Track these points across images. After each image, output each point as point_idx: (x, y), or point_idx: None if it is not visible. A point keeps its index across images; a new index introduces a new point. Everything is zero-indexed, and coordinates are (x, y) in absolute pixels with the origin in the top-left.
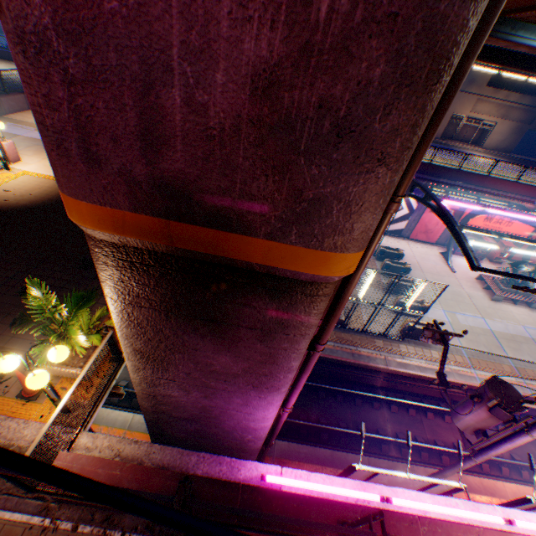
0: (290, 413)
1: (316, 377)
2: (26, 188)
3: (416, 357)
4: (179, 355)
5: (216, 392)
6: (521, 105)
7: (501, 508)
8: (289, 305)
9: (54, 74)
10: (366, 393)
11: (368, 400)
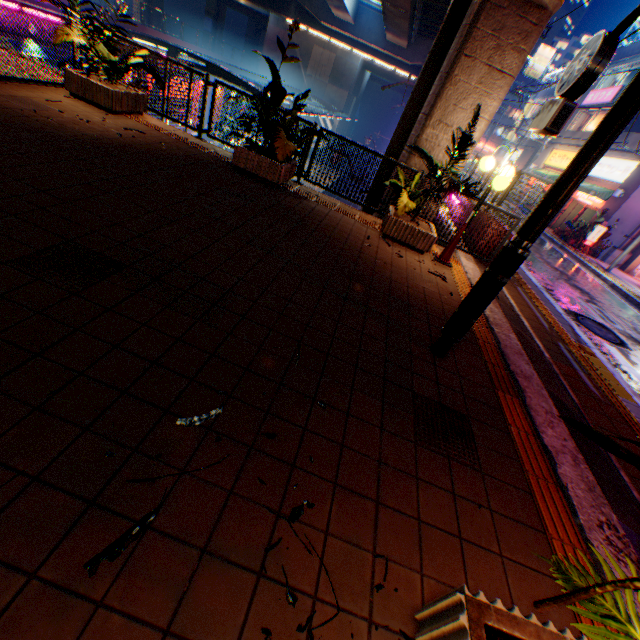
0: None
1: None
2: None
3: None
4: None
5: None
6: None
7: None
8: None
9: None
10: None
11: None
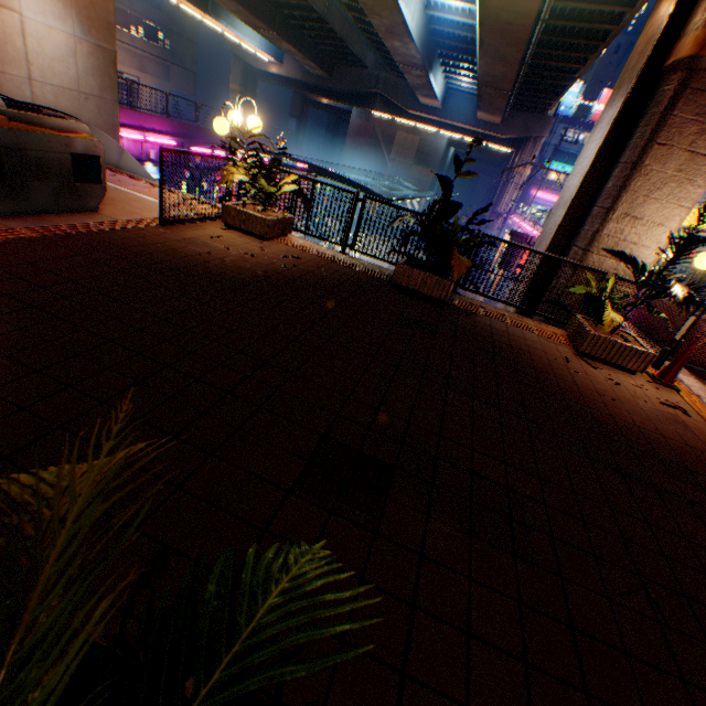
0: None
1: None
2: None
3: None
4: None
5: None
6: (152, 55)
7: None
8: None
9: None
10: None
11: None
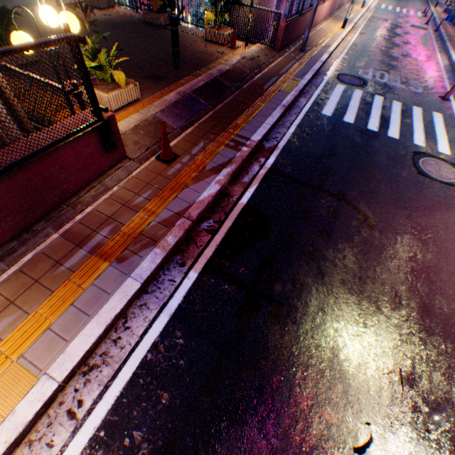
0: None
1: None
2: None
3: None
4: None
5: None
6: None
7: None
8: None
9: None
10: None
11: None
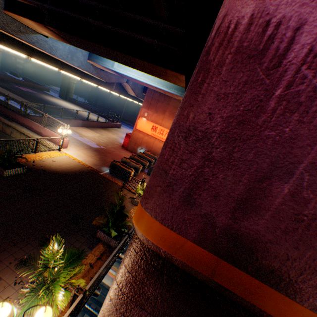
0: None
1: None
2: (63, 162)
3: None
4: None
5: None
6: None
7: None
8: None
9: (198, 151)
10: None
11: None
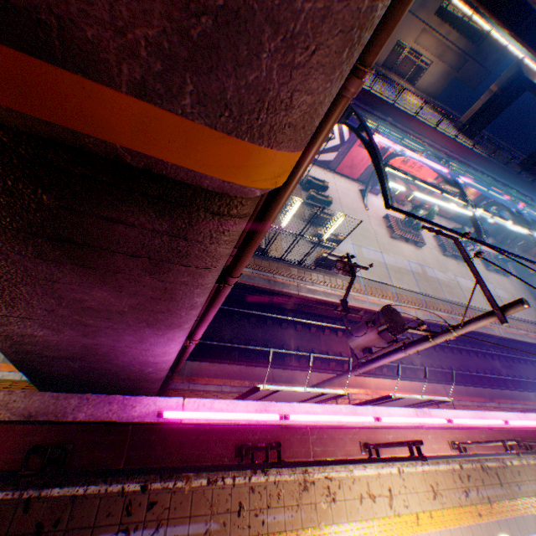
0: (204, 335)
1: (233, 302)
2: None
3: (324, 284)
4: (27, 288)
5: (99, 331)
6: (457, 48)
7: (372, 408)
8: (188, 226)
9: None
10: (277, 315)
11: (278, 322)
